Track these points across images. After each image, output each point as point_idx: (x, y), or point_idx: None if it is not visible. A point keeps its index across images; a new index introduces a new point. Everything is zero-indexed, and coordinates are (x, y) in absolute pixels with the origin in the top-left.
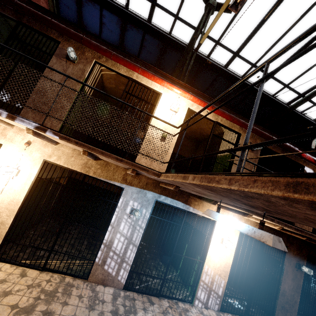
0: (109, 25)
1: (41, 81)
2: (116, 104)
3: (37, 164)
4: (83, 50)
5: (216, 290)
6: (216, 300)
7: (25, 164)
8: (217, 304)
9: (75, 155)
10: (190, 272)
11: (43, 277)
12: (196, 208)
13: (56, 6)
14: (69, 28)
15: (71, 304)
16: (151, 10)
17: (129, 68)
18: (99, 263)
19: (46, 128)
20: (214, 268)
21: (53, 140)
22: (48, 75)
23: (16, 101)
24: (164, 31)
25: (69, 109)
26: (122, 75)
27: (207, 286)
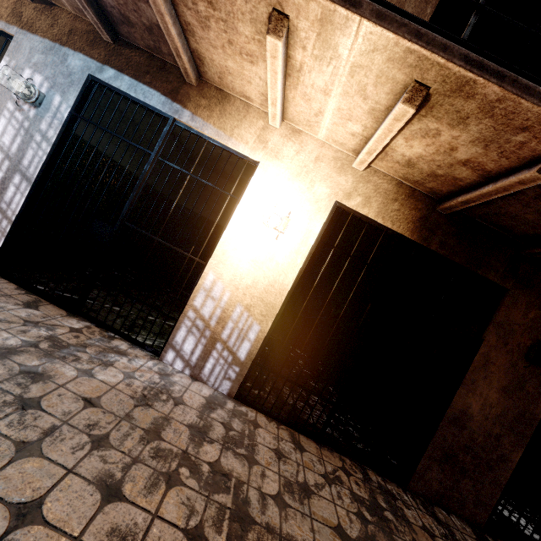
0: None
1: None
2: None
3: None
4: None
5: (230, 342)
6: (226, 369)
7: None
8: (228, 379)
9: None
10: None
11: None
12: (201, 115)
13: None
14: None
15: None
16: None
17: None
18: None
19: None
20: (234, 287)
21: None
22: None
23: None
24: None
25: None
26: None
27: (205, 324)
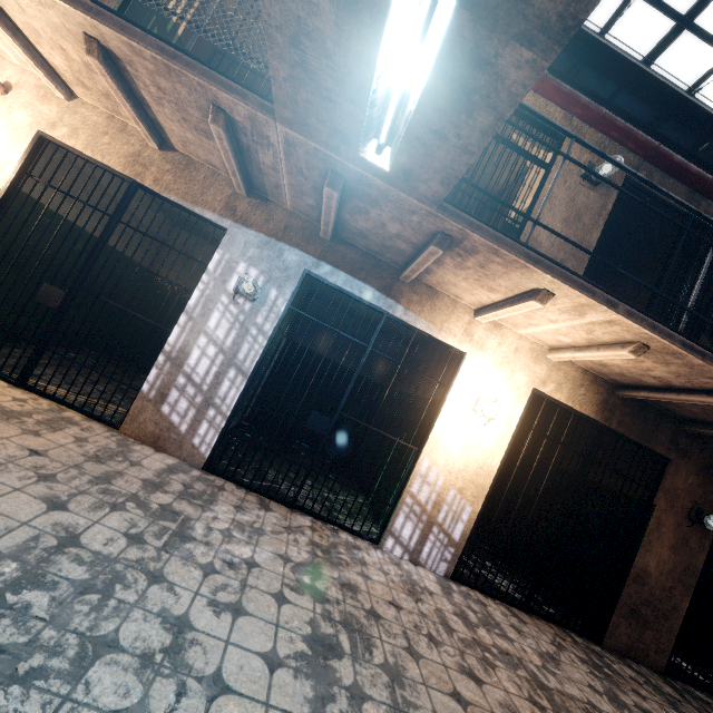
0: None
1: None
2: None
3: (22, 140)
4: None
5: (445, 524)
6: (442, 551)
7: None
8: (444, 560)
9: (114, 131)
10: (393, 490)
11: (10, 393)
12: (413, 309)
13: None
14: None
15: (47, 439)
16: None
17: None
18: (150, 397)
19: None
20: (447, 471)
21: (56, 76)
22: None
23: None
24: None
25: None
26: None
27: (422, 509)
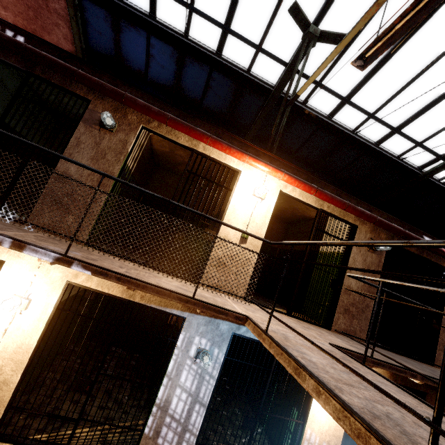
0: (160, 58)
1: (63, 161)
2: (169, 171)
3: (56, 289)
4: (124, 111)
5: None
6: None
7: (40, 290)
8: None
9: None
10: (283, 432)
11: None
12: None
13: (83, 32)
14: (104, 82)
15: None
16: (222, 39)
17: (193, 138)
18: (150, 436)
19: (71, 259)
20: (320, 433)
21: None
22: (72, 152)
23: (25, 221)
24: (241, 67)
25: (104, 202)
26: (182, 146)
27: None
